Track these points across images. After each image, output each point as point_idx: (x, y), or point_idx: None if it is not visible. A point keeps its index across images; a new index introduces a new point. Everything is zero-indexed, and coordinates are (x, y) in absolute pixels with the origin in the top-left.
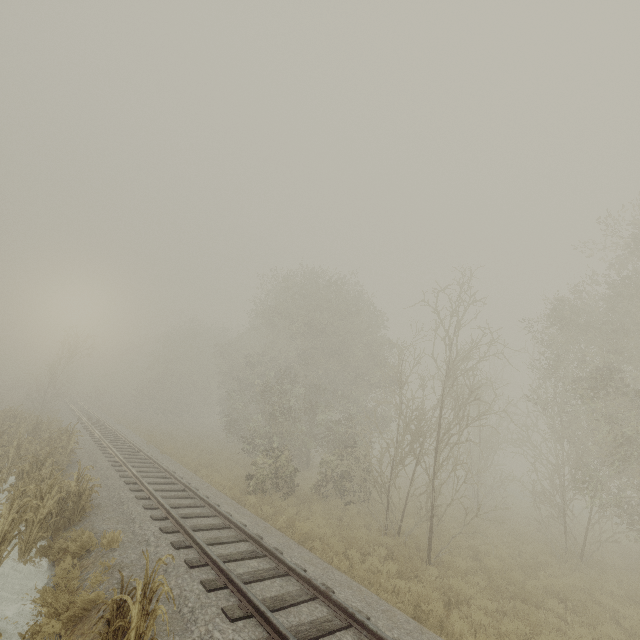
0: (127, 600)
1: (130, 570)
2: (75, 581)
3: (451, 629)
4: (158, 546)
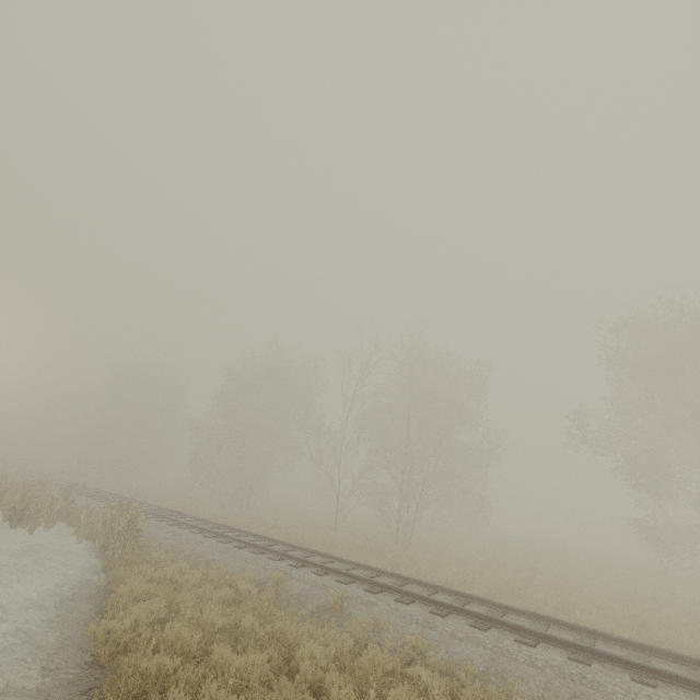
0: None
1: None
2: None
3: None
4: None
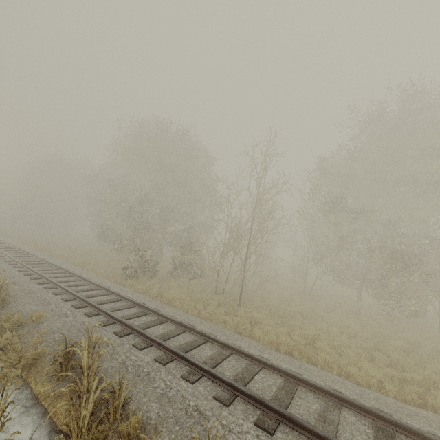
0: (76, 350)
1: (60, 333)
2: (17, 344)
3: (254, 335)
4: (75, 316)
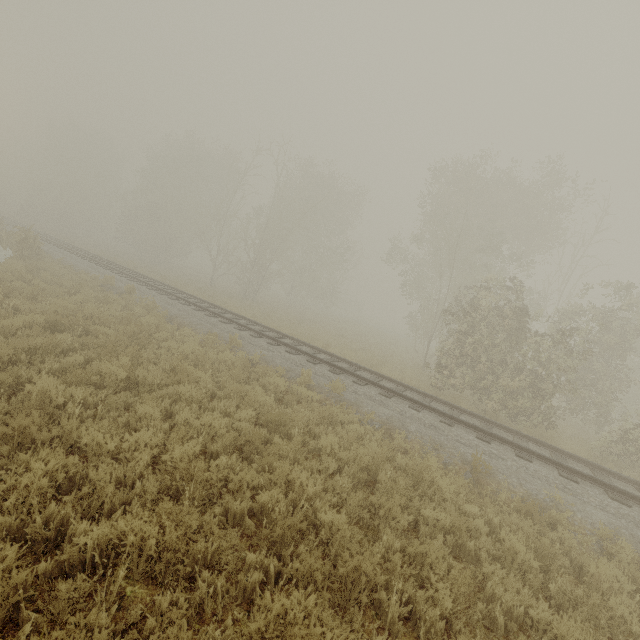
0: None
1: None
2: None
3: None
4: None
